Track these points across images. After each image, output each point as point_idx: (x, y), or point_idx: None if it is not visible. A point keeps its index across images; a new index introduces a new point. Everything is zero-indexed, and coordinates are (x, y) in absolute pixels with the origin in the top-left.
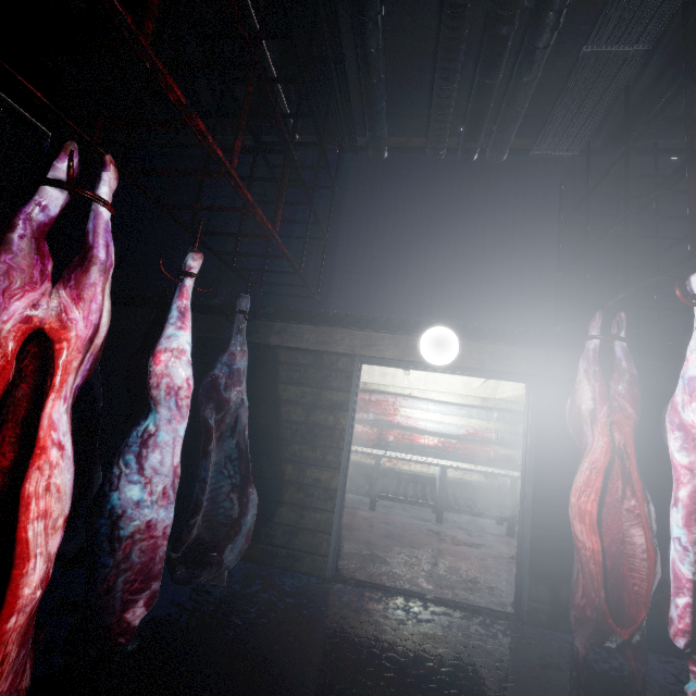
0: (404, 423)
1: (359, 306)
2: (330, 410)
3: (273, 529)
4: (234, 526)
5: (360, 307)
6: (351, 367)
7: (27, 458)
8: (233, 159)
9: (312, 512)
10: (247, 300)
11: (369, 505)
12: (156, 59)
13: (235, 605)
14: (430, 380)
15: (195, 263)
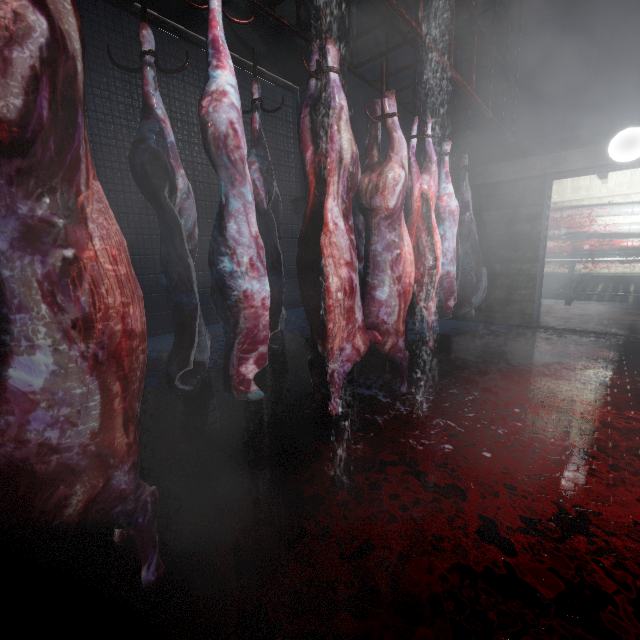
0: (601, 231)
1: (547, 133)
2: (526, 222)
3: (490, 303)
4: (475, 288)
5: (548, 134)
6: (543, 185)
7: (421, 238)
8: (472, 86)
9: (518, 290)
10: (466, 158)
11: (564, 303)
12: (454, 72)
13: (477, 332)
14: (635, 182)
15: (448, 147)
